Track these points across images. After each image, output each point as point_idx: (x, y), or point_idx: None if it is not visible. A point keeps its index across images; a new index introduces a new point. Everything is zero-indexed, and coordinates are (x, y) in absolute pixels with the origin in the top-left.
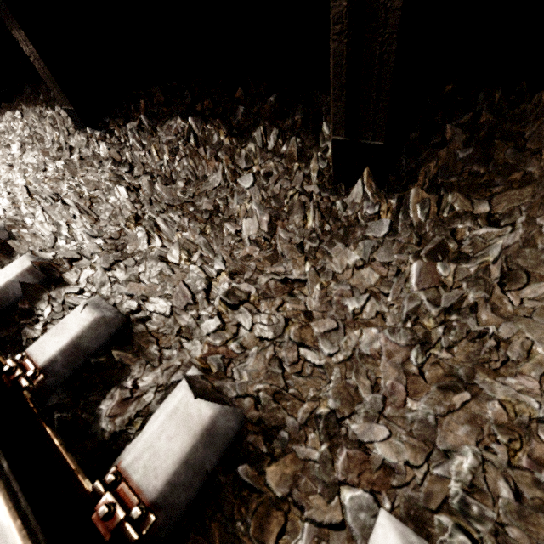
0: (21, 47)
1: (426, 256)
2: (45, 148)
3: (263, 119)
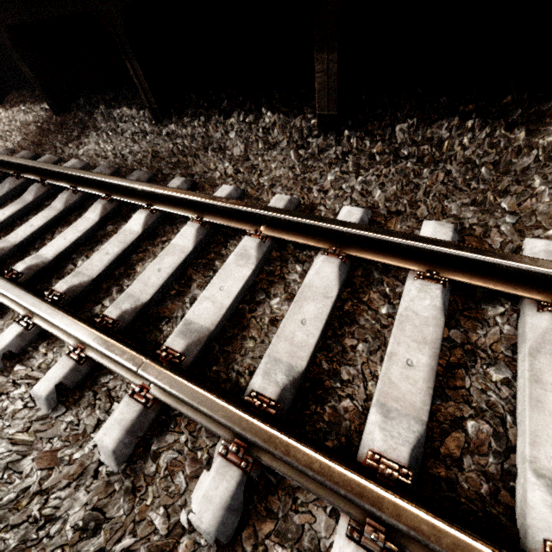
0: (316, 65)
1: None
2: (283, 148)
3: (551, 117)
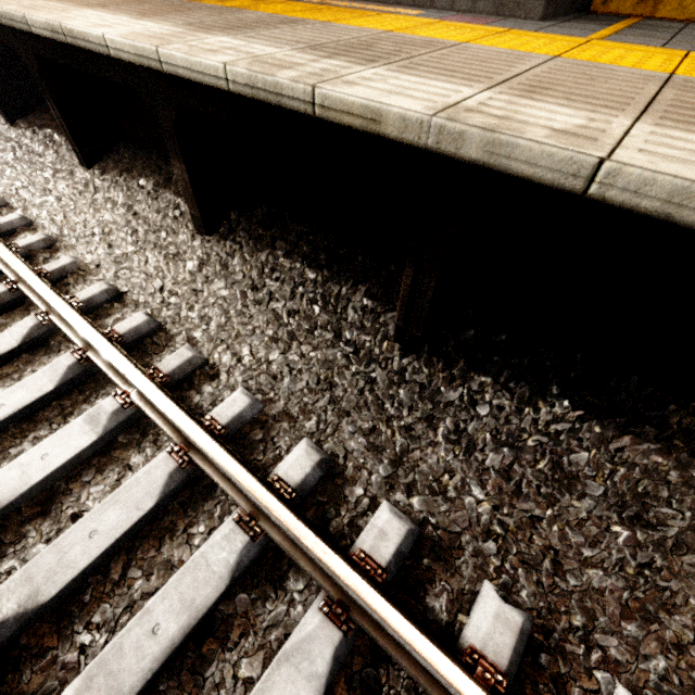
0: None
1: (83, 186)
2: None
3: None
